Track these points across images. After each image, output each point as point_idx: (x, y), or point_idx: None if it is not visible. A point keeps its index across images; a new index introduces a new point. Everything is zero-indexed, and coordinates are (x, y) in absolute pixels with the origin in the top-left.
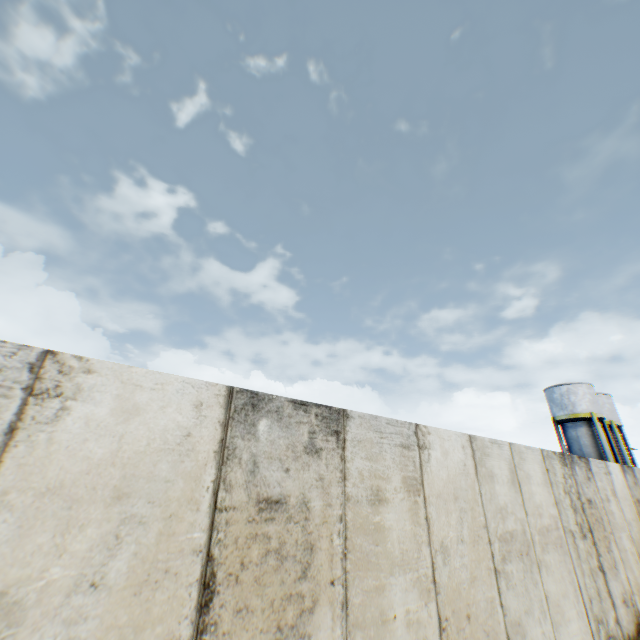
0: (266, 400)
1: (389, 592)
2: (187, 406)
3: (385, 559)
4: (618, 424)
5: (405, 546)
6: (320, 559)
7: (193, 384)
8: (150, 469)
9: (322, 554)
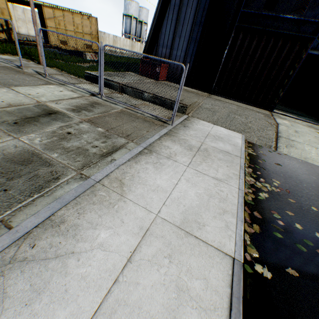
0: None
1: None
2: None
3: None
4: (145, 23)
5: None
6: None
7: None
8: None
9: None
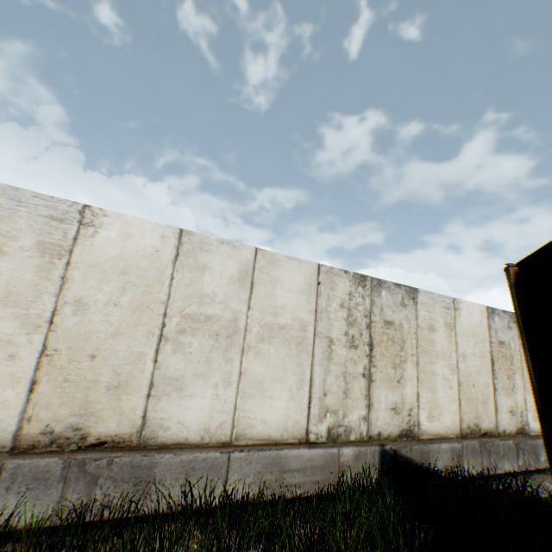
0: (494, 310)
1: None
2: (478, 312)
3: None
4: None
5: None
6: (514, 361)
7: (478, 305)
8: (475, 330)
9: (514, 360)
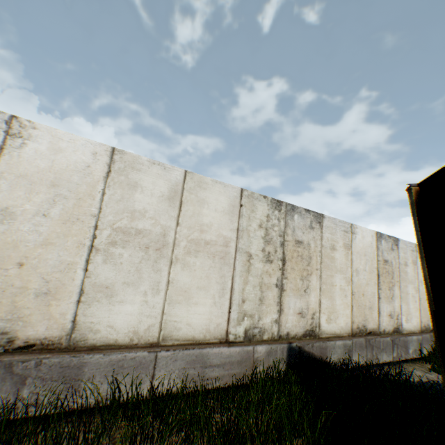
0: (382, 235)
1: (407, 288)
2: (370, 236)
3: (407, 280)
4: None
5: (411, 278)
6: (394, 276)
7: (370, 230)
8: (367, 250)
9: (394, 275)
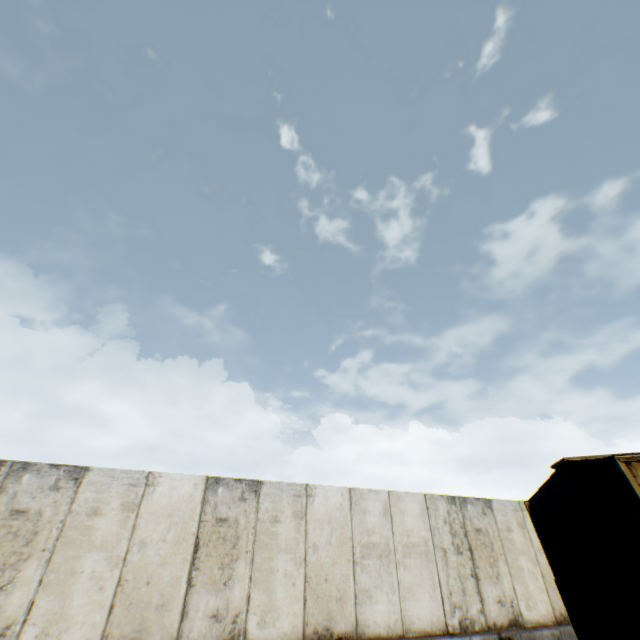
0: None
1: None
2: None
3: None
4: None
5: None
6: None
7: None
8: None
9: None
